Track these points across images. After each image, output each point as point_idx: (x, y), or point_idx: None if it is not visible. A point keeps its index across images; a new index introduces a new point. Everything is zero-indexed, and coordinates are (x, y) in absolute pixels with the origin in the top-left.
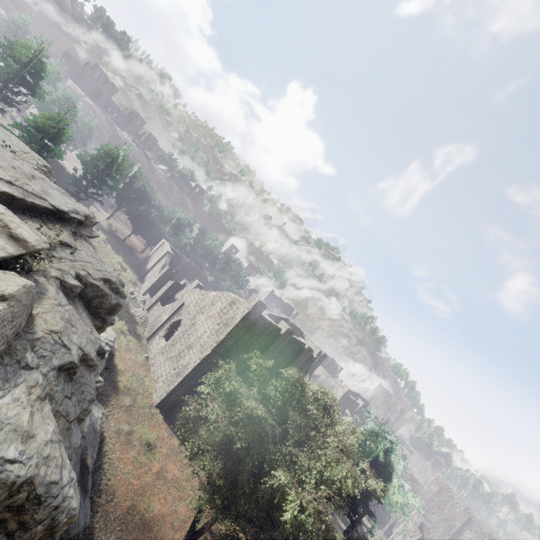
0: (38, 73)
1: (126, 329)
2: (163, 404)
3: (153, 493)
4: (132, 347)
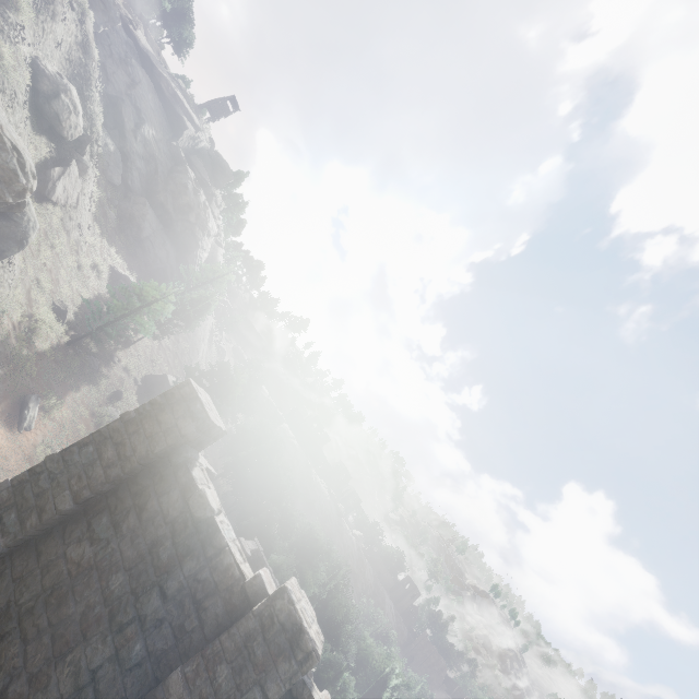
0: (198, 306)
1: None
2: None
3: None
4: None
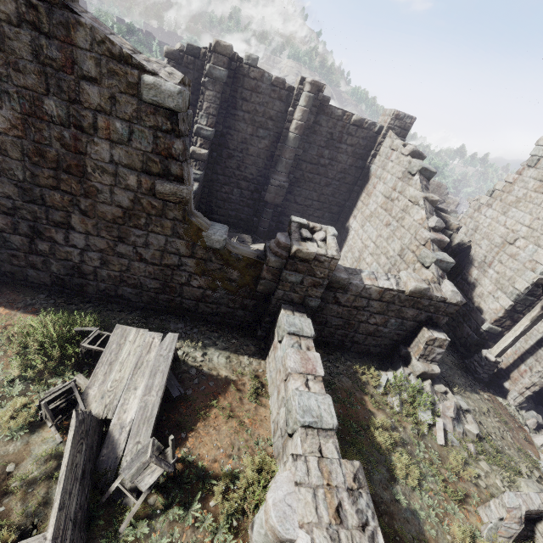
0: None
1: None
2: None
3: None
4: None
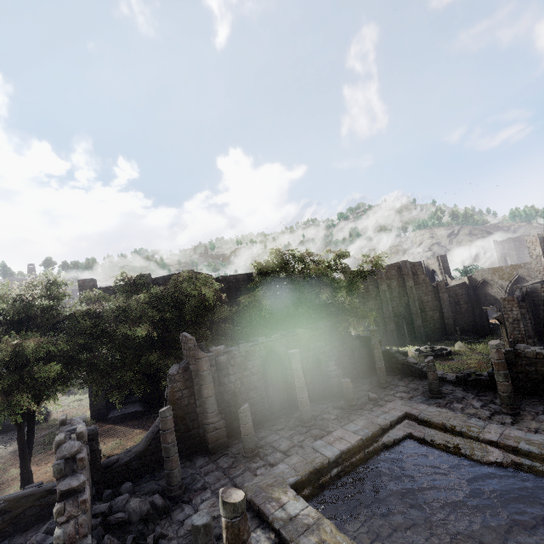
0: None
1: (82, 397)
2: (96, 414)
3: (34, 464)
4: (85, 403)
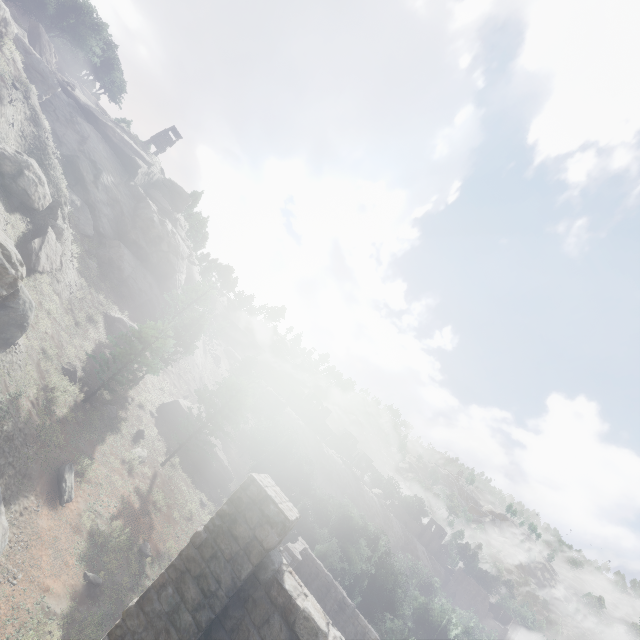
0: (192, 330)
1: None
2: None
3: None
4: None
